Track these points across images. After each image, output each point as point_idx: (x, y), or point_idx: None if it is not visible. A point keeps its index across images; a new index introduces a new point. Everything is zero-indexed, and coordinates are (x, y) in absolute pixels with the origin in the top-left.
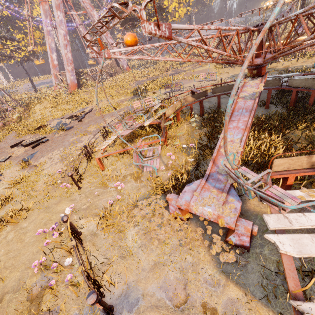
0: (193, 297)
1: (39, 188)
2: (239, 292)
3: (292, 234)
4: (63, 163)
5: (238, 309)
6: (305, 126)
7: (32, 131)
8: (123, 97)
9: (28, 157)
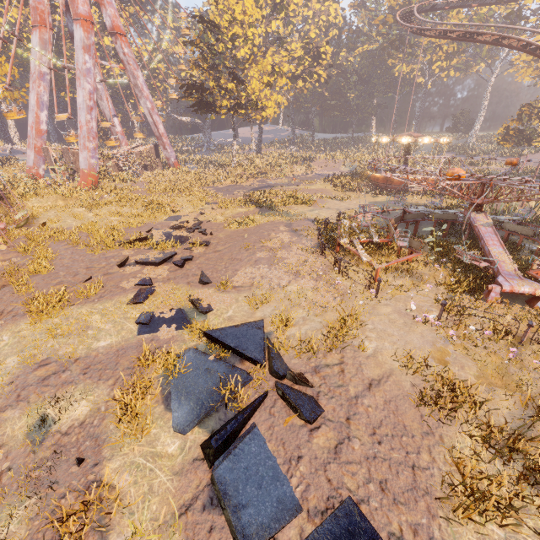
0: None
1: (325, 300)
2: None
3: None
4: (306, 279)
5: None
6: None
7: (127, 244)
8: (243, 208)
9: (205, 278)
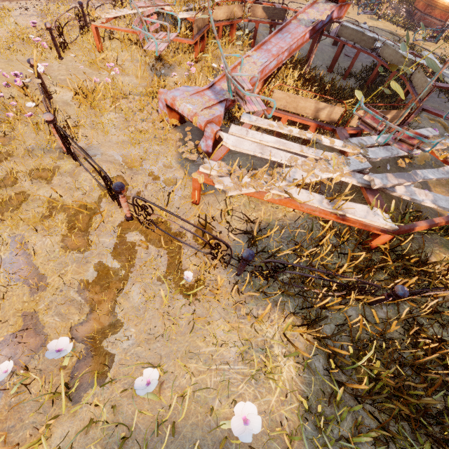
0: (145, 167)
1: None
2: (185, 176)
3: (240, 138)
4: (43, 20)
5: (177, 182)
6: (351, 103)
7: None
8: None
9: None
